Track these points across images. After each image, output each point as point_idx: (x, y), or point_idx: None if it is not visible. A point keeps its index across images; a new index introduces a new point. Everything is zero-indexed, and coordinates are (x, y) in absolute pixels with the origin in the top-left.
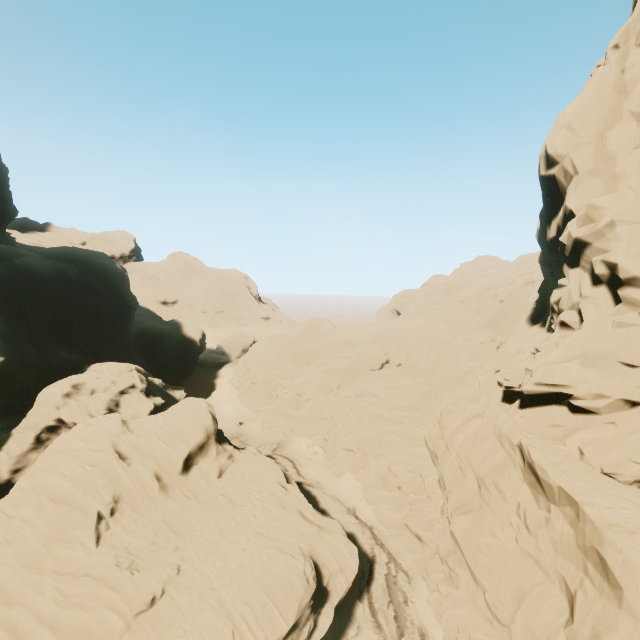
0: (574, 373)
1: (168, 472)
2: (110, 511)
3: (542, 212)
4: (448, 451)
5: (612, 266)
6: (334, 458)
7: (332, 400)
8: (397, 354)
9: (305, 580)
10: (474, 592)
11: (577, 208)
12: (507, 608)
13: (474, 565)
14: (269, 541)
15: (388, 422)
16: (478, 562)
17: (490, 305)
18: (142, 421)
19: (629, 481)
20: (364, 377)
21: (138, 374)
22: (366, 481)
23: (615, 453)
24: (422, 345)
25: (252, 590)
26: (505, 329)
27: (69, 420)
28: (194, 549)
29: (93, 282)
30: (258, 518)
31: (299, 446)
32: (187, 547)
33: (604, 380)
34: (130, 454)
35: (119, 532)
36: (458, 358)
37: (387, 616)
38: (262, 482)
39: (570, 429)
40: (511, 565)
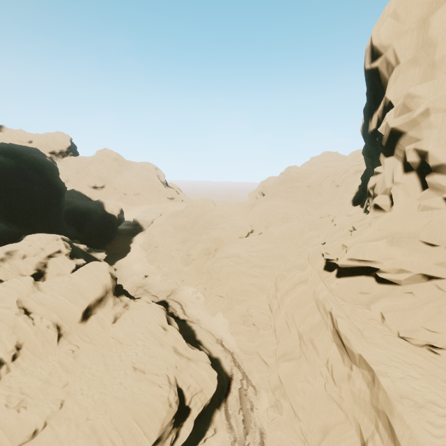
0: (382, 251)
1: (68, 322)
2: (12, 357)
3: (366, 106)
4: (279, 309)
5: (423, 154)
6: (210, 302)
7: (210, 260)
8: (259, 226)
9: (168, 405)
10: (292, 419)
11: (396, 99)
12: (315, 437)
13: (292, 401)
14: (143, 374)
15: (248, 277)
16: (295, 400)
17: (329, 189)
18: (51, 281)
19: (420, 344)
20: (234, 243)
21: (63, 242)
22: (231, 319)
23: (411, 320)
24: (278, 219)
25: (122, 417)
26: (338, 207)
27: (4, 279)
28: (80, 385)
29: (27, 171)
30: (138, 355)
31: (187, 293)
32: (75, 383)
33: (407, 257)
34: (36, 309)
35: (17, 374)
36: (302, 229)
37: (237, 419)
38: (147, 326)
39: (375, 296)
40: (319, 406)
